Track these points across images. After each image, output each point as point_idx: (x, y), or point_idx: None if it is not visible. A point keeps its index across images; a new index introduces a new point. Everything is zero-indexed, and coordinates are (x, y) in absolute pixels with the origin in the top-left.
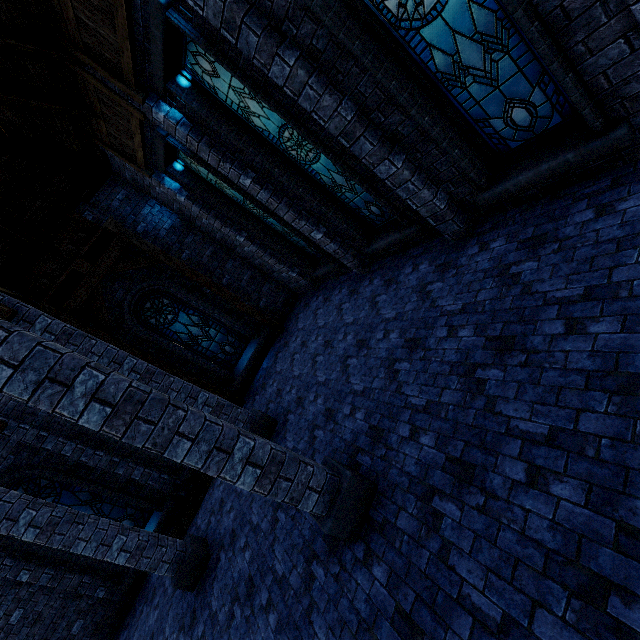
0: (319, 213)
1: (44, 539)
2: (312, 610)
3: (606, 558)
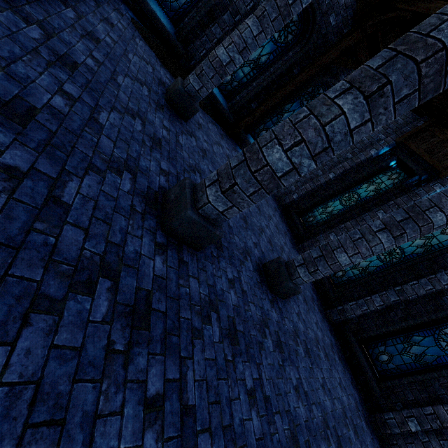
0: None
1: (280, 3)
2: (243, 265)
3: (330, 424)
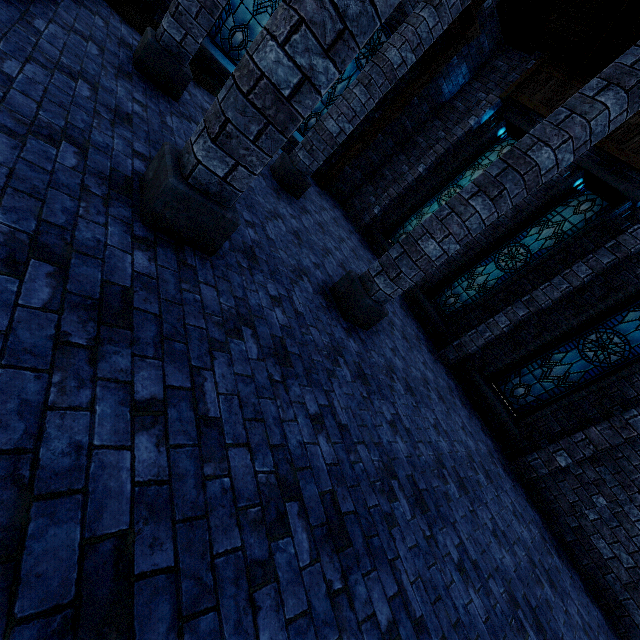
0: (452, 258)
1: None
2: (296, 284)
3: (448, 465)
